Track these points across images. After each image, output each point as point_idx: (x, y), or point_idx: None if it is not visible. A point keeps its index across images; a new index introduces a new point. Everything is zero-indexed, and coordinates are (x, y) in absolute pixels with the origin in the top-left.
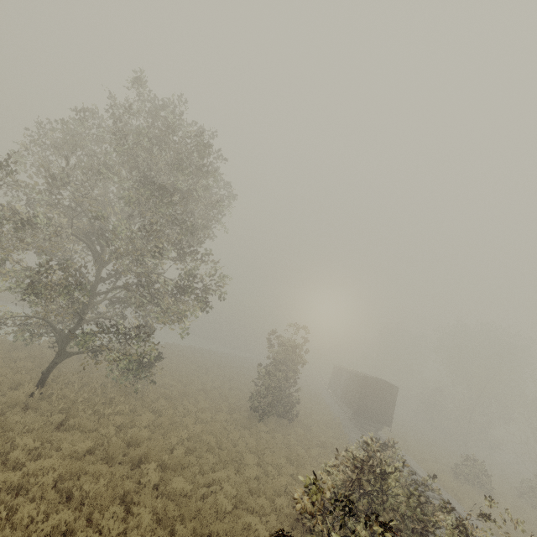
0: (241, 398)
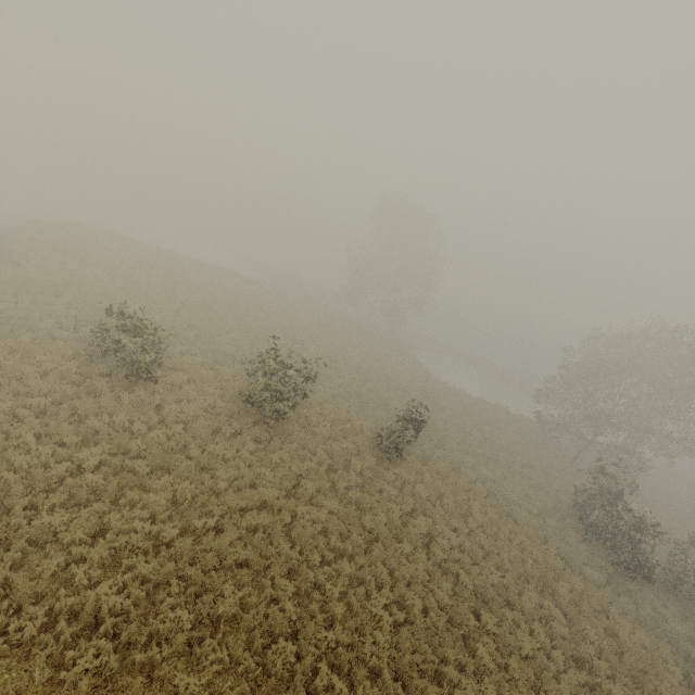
0: None
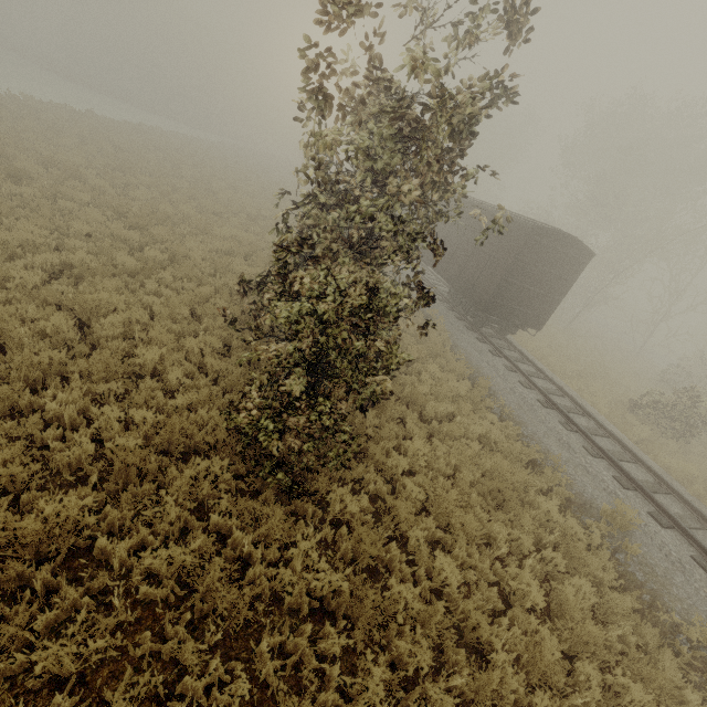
0: (186, 314)
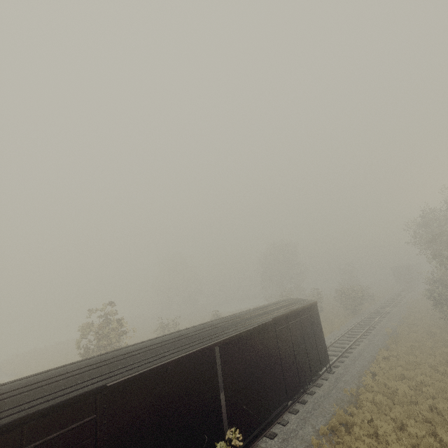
0: None
